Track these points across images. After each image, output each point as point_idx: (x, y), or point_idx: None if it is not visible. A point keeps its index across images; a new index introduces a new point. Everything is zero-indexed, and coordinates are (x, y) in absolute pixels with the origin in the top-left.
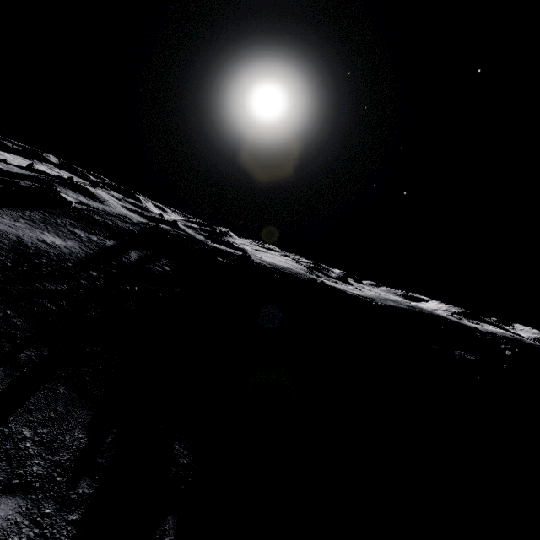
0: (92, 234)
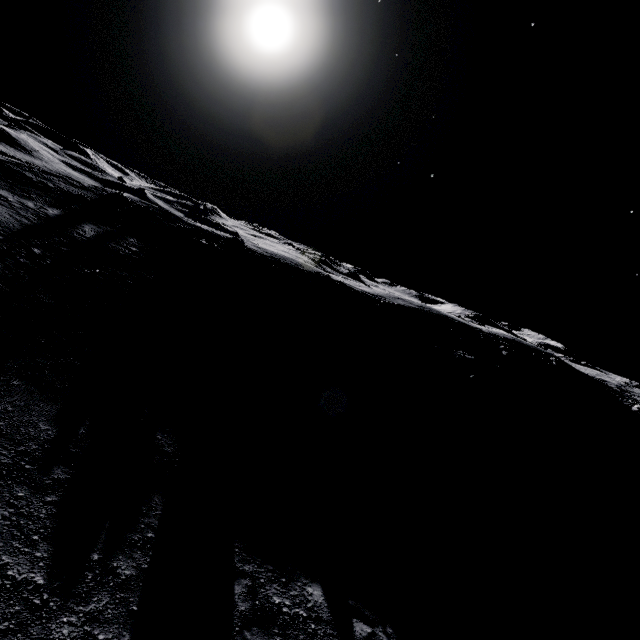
0: (25, 199)
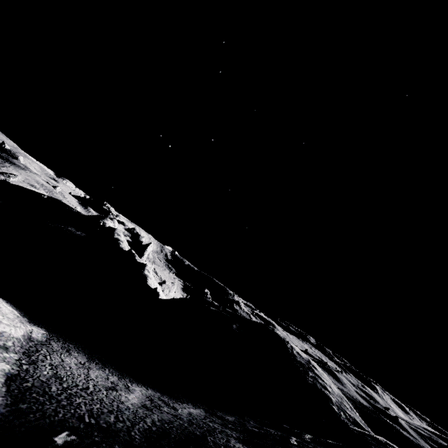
0: None
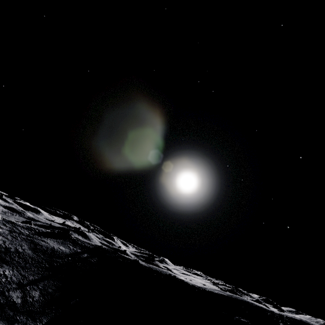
0: (75, 247)
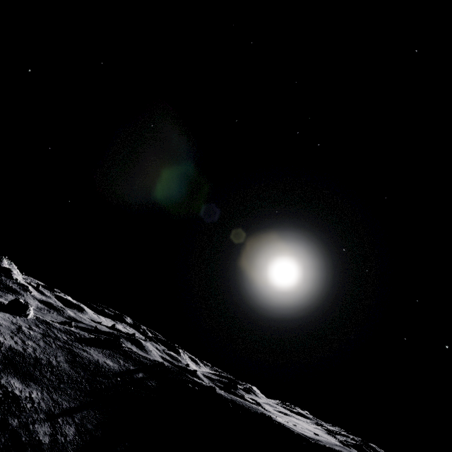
0: (126, 363)
